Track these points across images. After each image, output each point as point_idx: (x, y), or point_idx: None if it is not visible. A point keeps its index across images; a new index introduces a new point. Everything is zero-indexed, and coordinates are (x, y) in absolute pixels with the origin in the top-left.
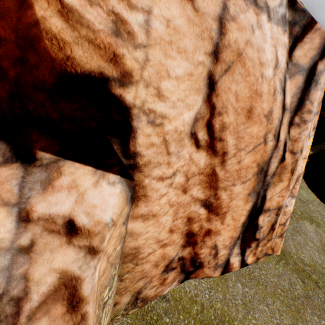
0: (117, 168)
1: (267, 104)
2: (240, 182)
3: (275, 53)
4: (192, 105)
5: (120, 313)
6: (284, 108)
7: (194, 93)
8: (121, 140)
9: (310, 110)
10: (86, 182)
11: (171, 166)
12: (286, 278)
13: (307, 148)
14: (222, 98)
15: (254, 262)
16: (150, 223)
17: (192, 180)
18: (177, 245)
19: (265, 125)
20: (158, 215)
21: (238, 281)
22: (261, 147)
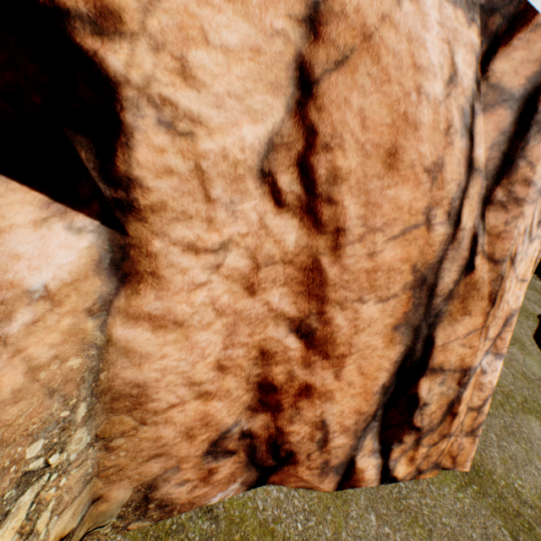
0: (96, 208)
1: (432, 148)
2: (375, 297)
3: (451, 56)
4: (261, 113)
5: (110, 523)
6: (472, 166)
7: (265, 90)
8: (97, 145)
9: (529, 180)
10: (20, 215)
11: (216, 228)
12: (477, 522)
13: (528, 261)
14: (331, 117)
15: (412, 478)
16: (170, 339)
17: (269, 270)
18: (237, 402)
19: (428, 190)
20: (189, 326)
21: (371, 509)
22: (420, 232)
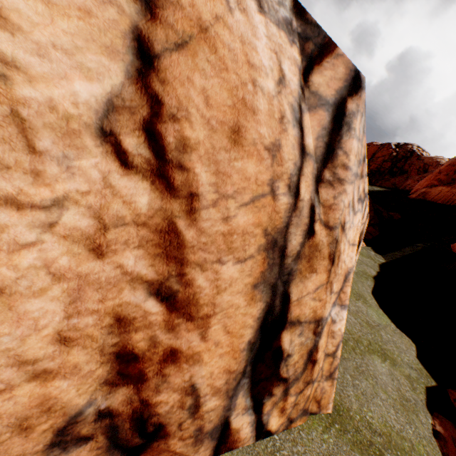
0: None
1: (270, 131)
2: (234, 258)
3: (279, 64)
4: (97, 72)
5: None
6: (304, 151)
7: (100, 51)
8: None
9: (346, 165)
10: None
11: (46, 182)
12: None
13: (355, 229)
14: (176, 91)
15: (285, 429)
16: None
17: (119, 232)
18: (89, 378)
19: (270, 165)
20: (12, 293)
21: None
22: (268, 201)
